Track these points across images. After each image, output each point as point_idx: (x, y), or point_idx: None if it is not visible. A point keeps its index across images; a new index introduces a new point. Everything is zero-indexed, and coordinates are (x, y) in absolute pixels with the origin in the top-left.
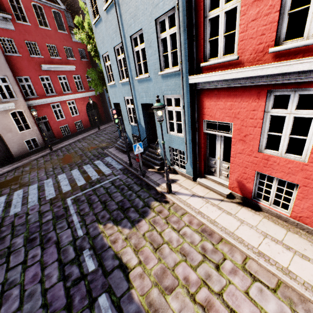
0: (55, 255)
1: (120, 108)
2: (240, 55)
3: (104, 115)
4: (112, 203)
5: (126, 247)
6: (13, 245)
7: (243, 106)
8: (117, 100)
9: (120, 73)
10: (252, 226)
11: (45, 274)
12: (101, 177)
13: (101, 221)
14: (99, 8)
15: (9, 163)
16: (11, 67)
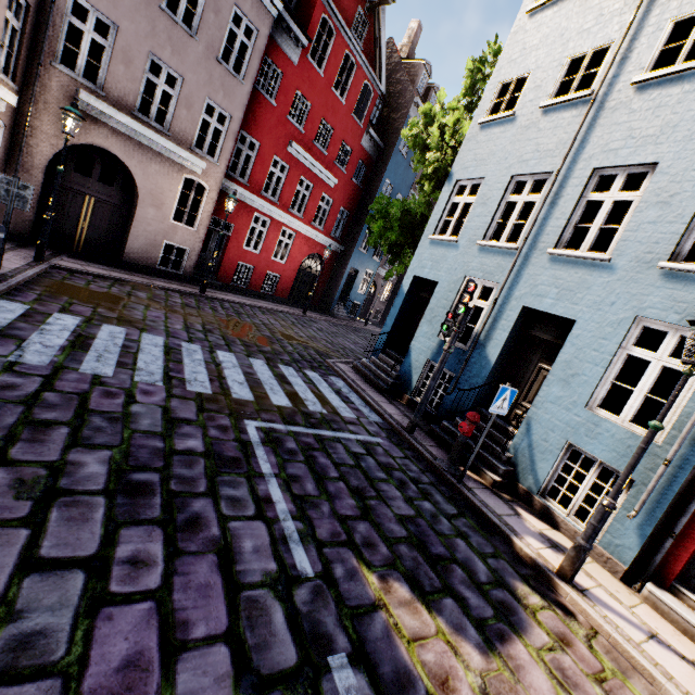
0: (220, 608)
1: (425, 294)
2: None
3: (322, 294)
4: (386, 512)
5: None
6: (72, 470)
7: None
8: (436, 274)
9: (491, 227)
10: None
11: (179, 689)
12: (332, 415)
13: (368, 556)
14: (523, 101)
15: (104, 263)
16: (246, 109)
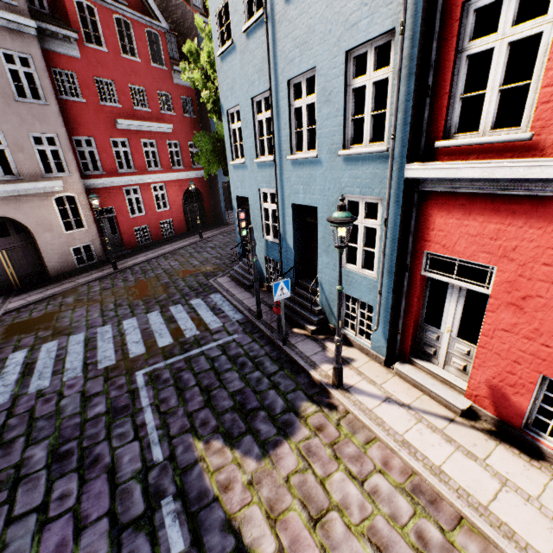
0: (106, 501)
1: (248, 206)
2: (537, 133)
3: (212, 213)
4: (223, 394)
5: (250, 506)
6: (27, 462)
7: (529, 237)
8: (245, 191)
9: (257, 145)
10: (529, 497)
11: (82, 546)
12: (202, 333)
13: (201, 432)
14: (234, 28)
15: (40, 286)
16: (65, 119)
